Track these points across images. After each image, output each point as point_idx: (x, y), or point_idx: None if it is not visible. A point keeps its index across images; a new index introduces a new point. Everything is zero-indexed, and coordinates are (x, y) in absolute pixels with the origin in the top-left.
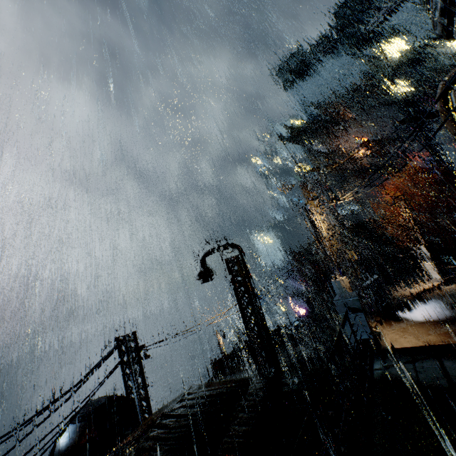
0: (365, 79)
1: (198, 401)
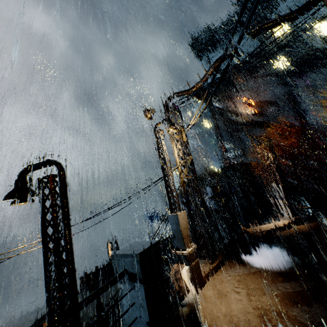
0: (254, 52)
1: None
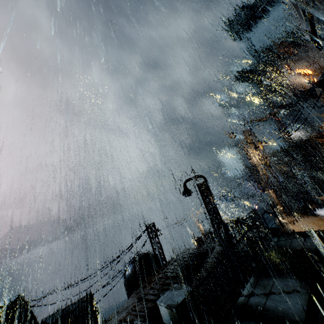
0: None
1: (188, 255)
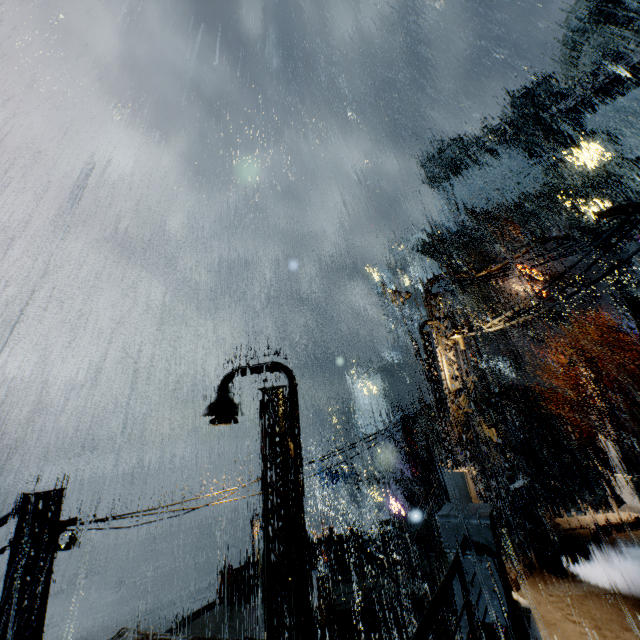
0: (542, 189)
1: None
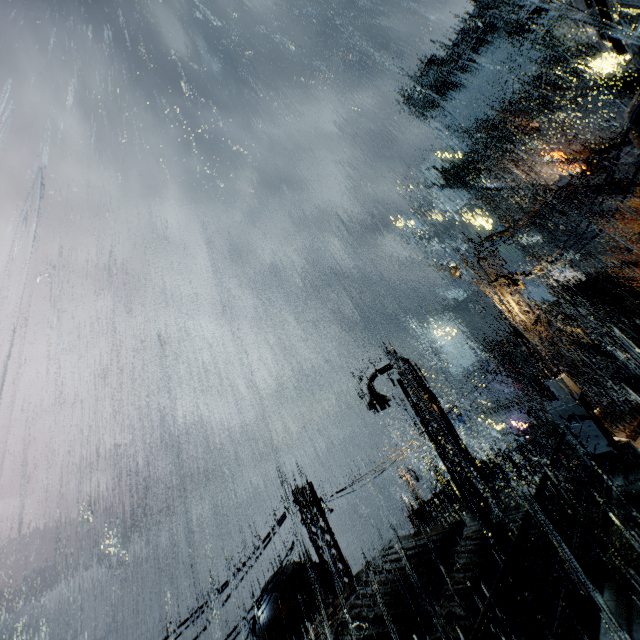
0: (541, 69)
1: (404, 554)
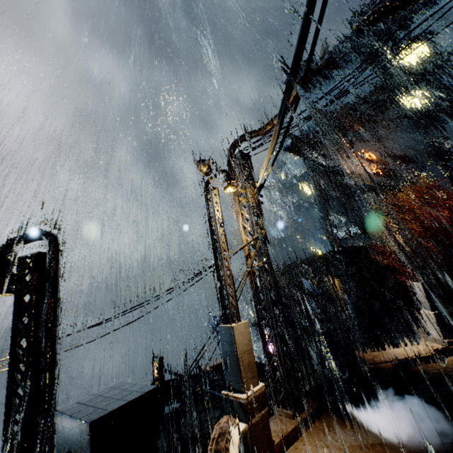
0: (376, 88)
1: None
